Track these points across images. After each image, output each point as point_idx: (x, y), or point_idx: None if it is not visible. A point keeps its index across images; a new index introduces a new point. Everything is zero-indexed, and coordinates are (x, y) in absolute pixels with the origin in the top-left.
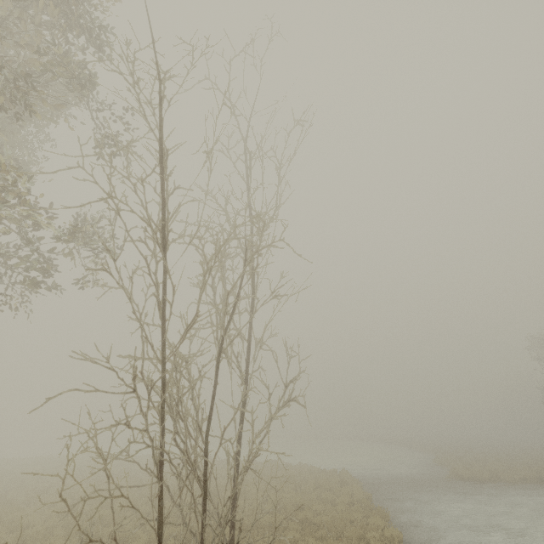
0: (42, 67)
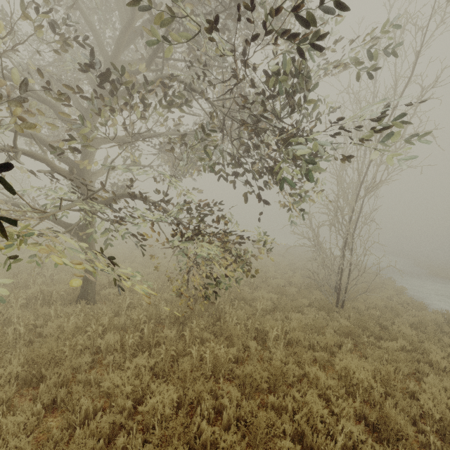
0: None
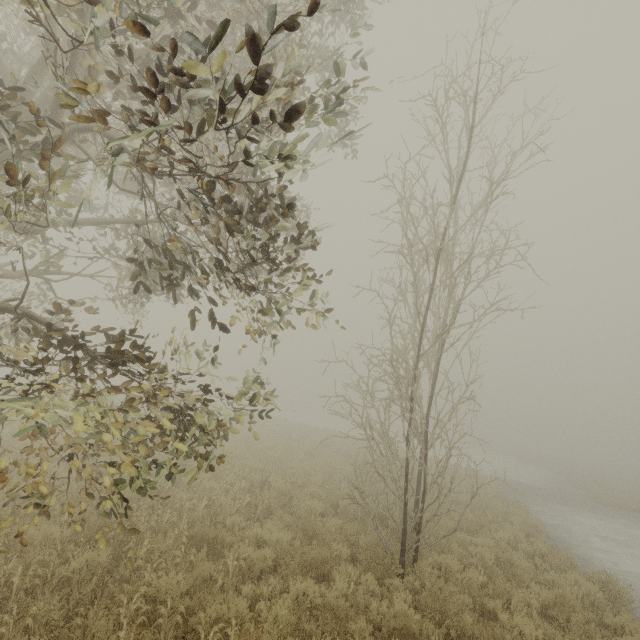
0: (307, 62)
